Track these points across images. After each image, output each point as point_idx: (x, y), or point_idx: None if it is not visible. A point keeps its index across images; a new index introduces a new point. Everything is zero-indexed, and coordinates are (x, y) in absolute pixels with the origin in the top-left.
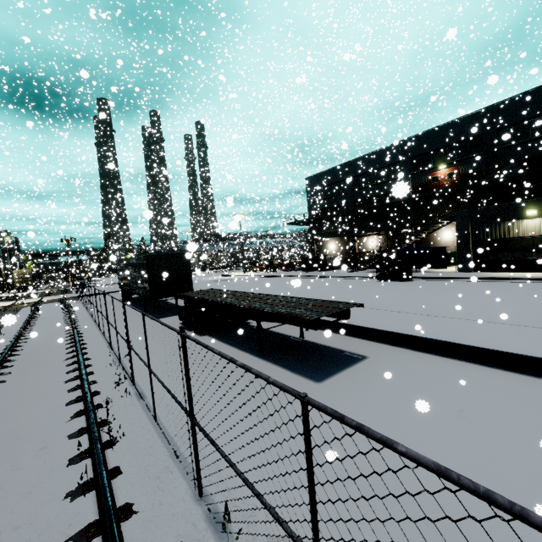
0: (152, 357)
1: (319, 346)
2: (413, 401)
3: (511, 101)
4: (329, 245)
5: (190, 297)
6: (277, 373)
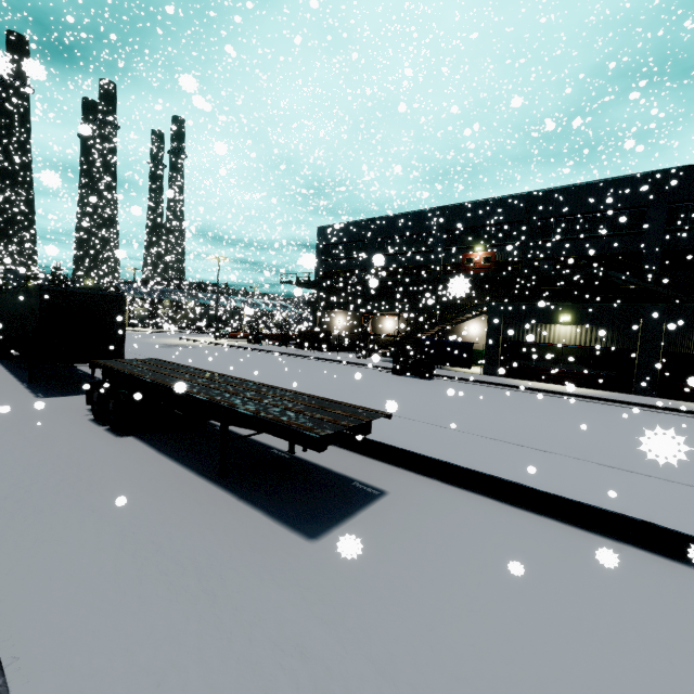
0: (2, 478)
1: (316, 469)
2: (459, 581)
3: (556, 191)
4: (337, 319)
5: (111, 369)
6: (245, 518)
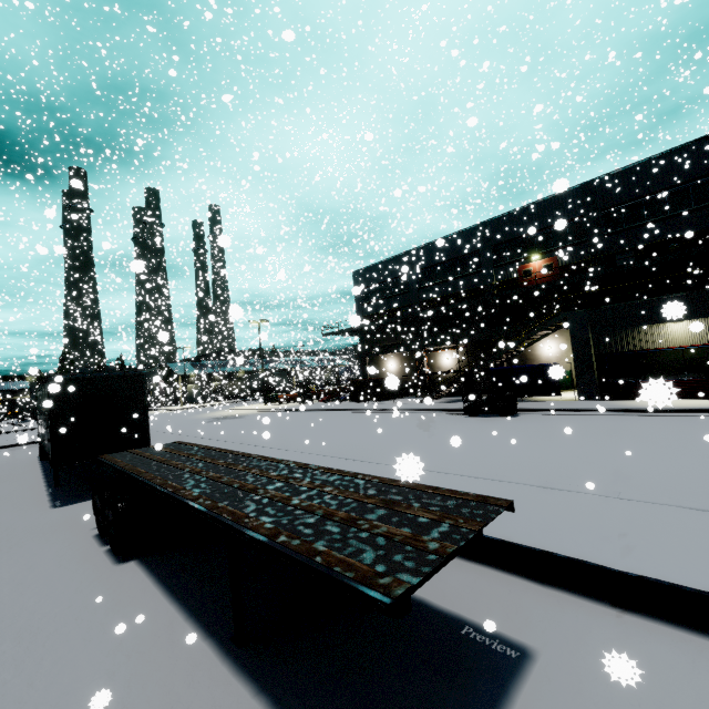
0: None
1: None
2: None
3: (616, 175)
4: (388, 363)
5: (113, 467)
6: None
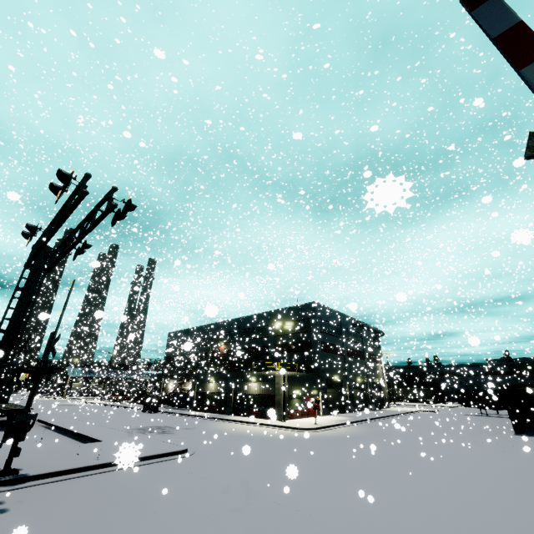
0: None
1: None
2: None
3: (245, 318)
4: (170, 384)
5: None
6: None
